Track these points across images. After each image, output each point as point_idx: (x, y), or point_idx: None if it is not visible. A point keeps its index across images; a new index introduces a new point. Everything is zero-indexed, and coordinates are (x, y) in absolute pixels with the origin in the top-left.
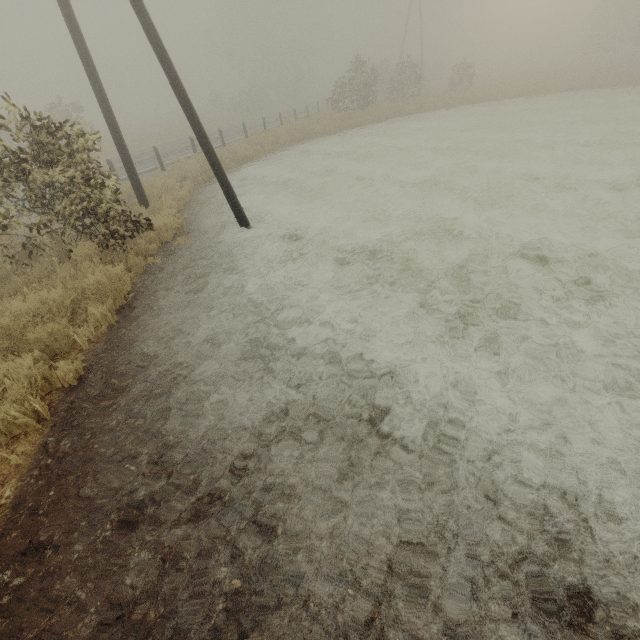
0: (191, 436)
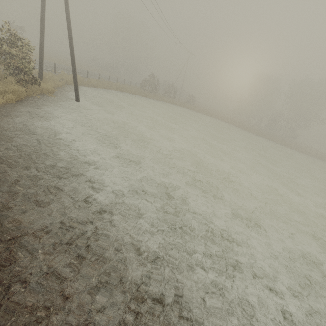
0: (31, 129)
